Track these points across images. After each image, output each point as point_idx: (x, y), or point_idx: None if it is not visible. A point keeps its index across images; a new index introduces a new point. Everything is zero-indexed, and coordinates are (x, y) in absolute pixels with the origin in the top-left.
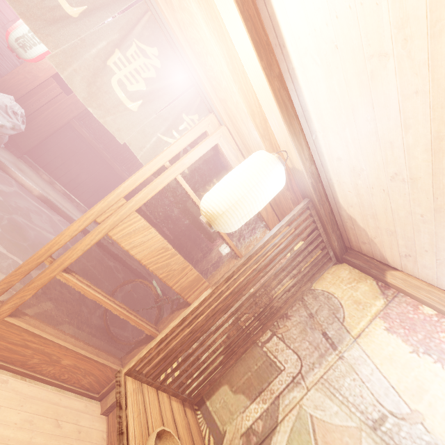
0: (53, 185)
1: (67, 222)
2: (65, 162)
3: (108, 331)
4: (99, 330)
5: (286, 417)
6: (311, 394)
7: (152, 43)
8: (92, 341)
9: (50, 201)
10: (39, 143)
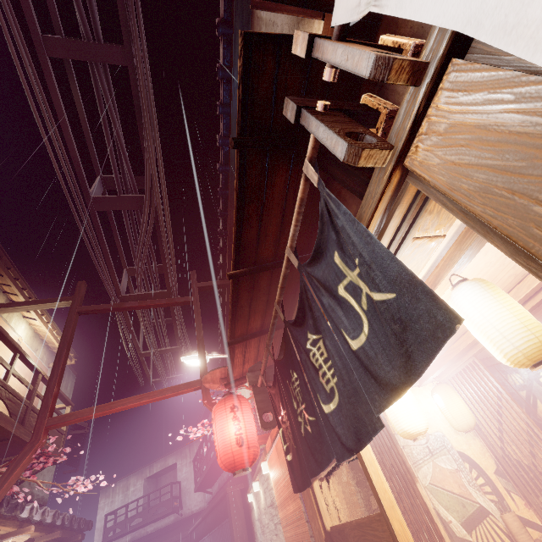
0: None
1: None
2: None
3: None
4: None
5: (431, 500)
6: (420, 476)
7: (309, 328)
8: None
9: None
10: None
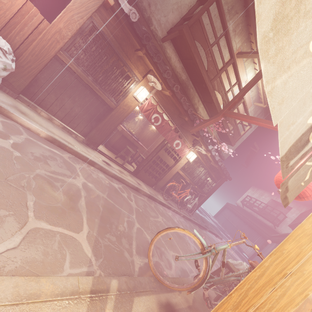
0: (52, 121)
1: (74, 156)
2: (58, 97)
3: (157, 278)
4: (152, 282)
5: None
6: None
7: None
8: (156, 302)
9: (57, 140)
10: (31, 81)
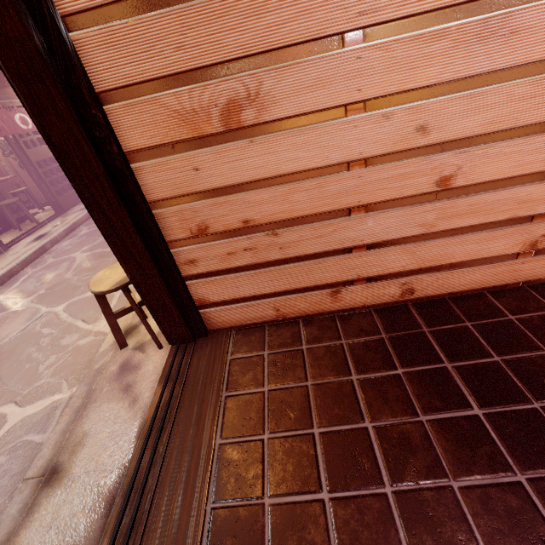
0: None
1: (30, 266)
2: None
3: None
4: None
5: None
6: None
7: None
8: None
9: (1, 277)
10: None
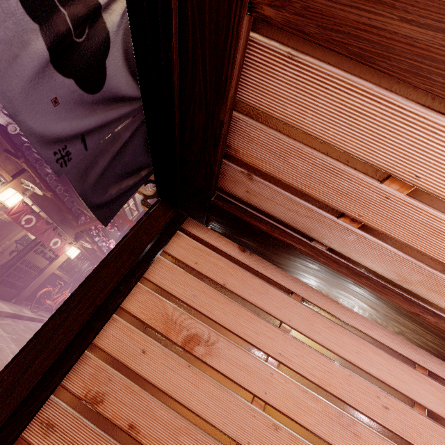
0: None
1: None
2: None
3: None
4: None
5: None
6: None
7: None
8: None
9: None
10: None
